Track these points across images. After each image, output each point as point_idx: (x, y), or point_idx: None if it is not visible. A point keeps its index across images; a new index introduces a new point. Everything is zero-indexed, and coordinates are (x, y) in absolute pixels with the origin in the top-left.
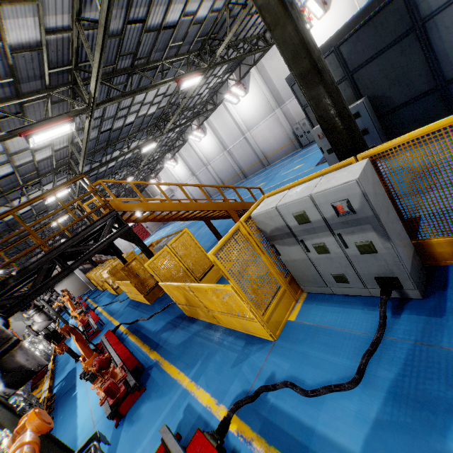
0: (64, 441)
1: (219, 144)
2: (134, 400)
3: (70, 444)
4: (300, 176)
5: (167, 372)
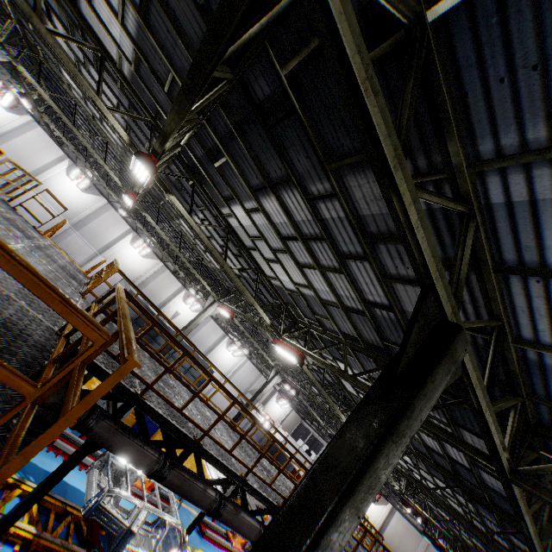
0: None
1: None
2: None
3: None
4: None
5: None
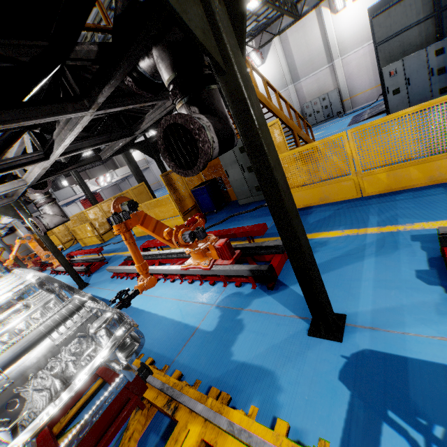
0: (152, 333)
1: None
2: (283, 262)
3: (172, 330)
4: (333, 133)
5: (314, 238)
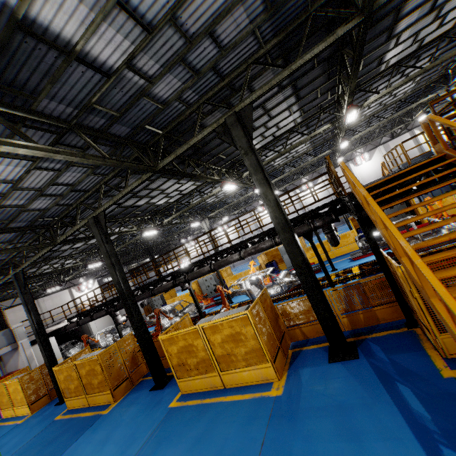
0: None
1: None
2: None
3: None
4: None
5: None
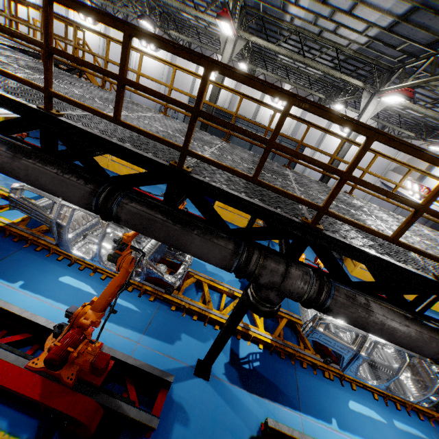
0: None
1: (101, 48)
2: None
3: None
4: None
5: None
